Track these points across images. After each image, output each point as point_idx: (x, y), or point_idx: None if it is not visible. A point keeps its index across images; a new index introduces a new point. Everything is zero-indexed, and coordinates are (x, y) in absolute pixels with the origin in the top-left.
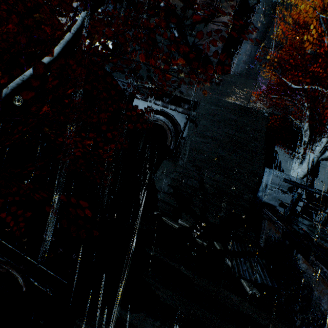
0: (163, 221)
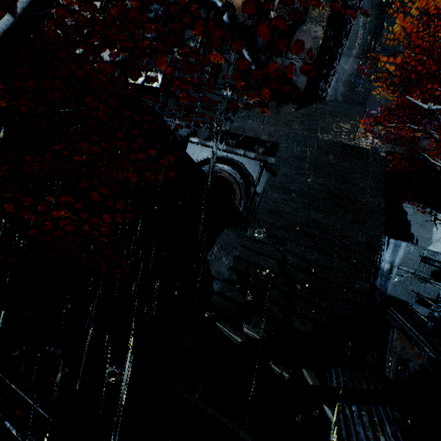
0: (218, 329)
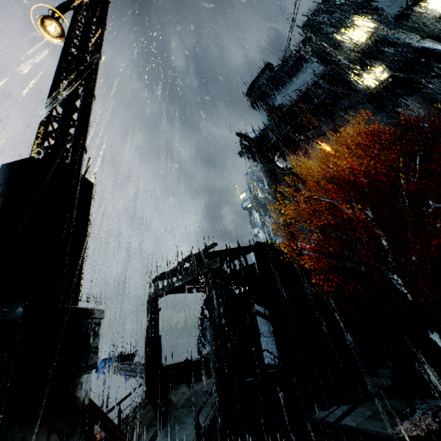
0: None
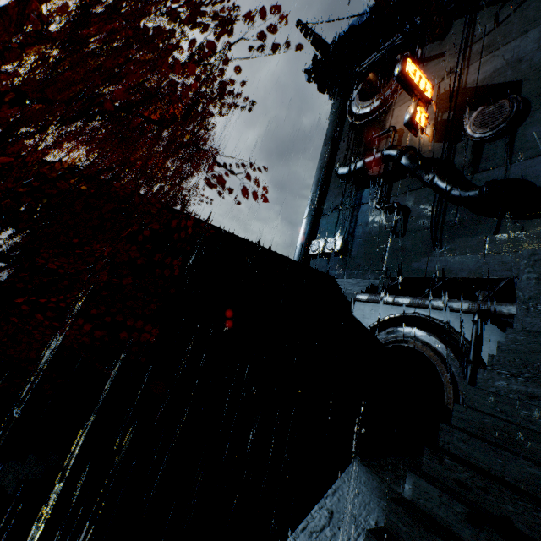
0: None
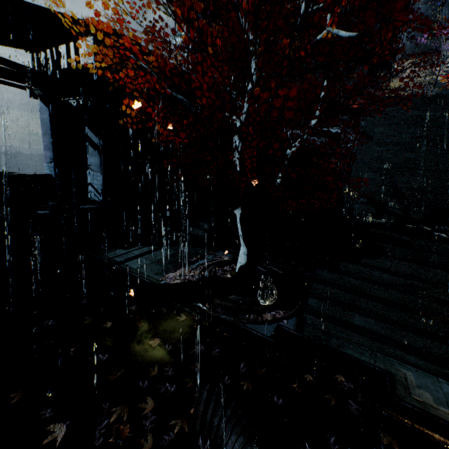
0: (368, 221)
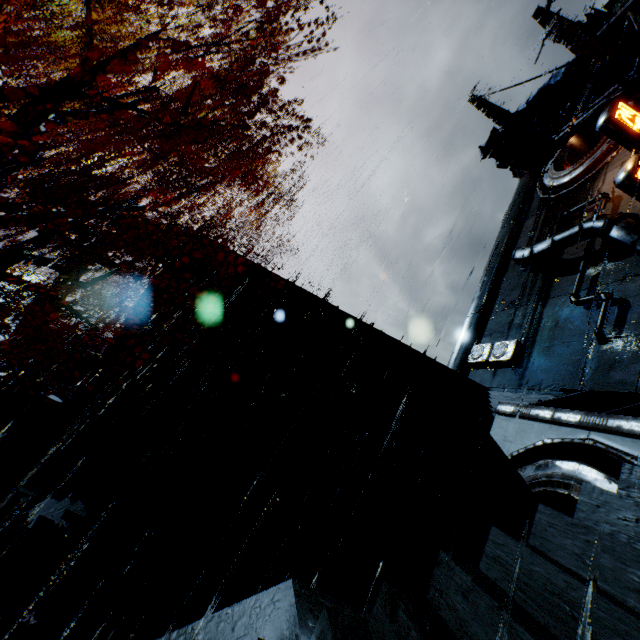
0: None
